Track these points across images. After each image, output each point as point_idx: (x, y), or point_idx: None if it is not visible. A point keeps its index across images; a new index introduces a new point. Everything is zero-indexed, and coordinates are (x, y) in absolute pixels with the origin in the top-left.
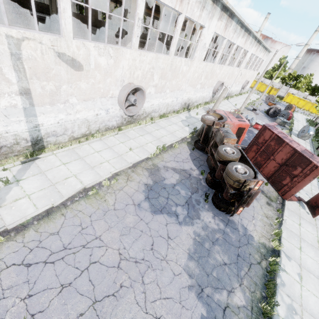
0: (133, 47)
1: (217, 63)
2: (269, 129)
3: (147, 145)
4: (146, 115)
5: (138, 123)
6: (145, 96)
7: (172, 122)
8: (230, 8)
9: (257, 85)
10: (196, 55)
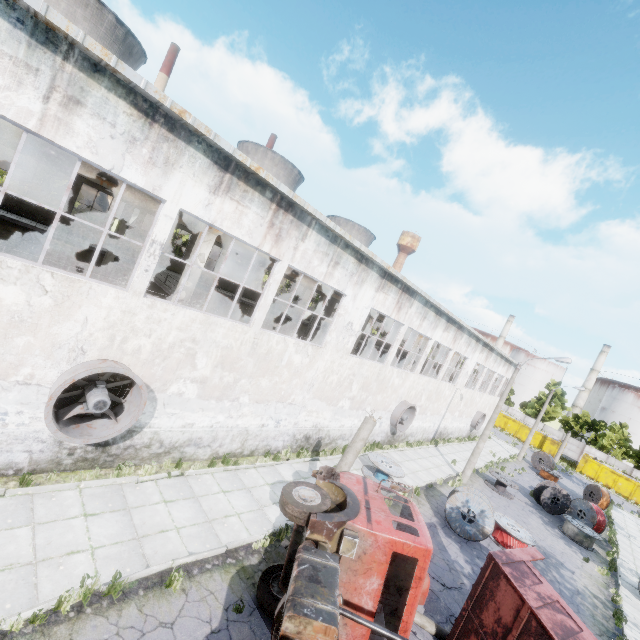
0: (131, 288)
1: (406, 368)
2: (509, 581)
3: (65, 559)
4: (162, 451)
5: (114, 471)
6: (146, 400)
7: (241, 484)
8: (399, 278)
9: (492, 425)
10: (328, 338)
